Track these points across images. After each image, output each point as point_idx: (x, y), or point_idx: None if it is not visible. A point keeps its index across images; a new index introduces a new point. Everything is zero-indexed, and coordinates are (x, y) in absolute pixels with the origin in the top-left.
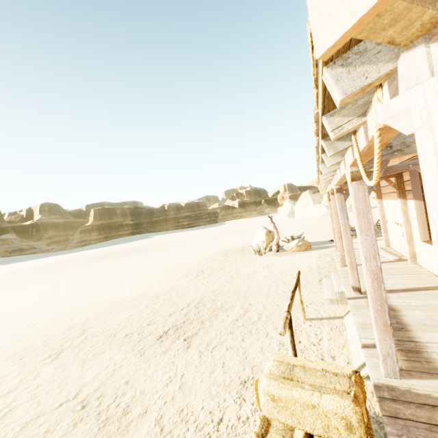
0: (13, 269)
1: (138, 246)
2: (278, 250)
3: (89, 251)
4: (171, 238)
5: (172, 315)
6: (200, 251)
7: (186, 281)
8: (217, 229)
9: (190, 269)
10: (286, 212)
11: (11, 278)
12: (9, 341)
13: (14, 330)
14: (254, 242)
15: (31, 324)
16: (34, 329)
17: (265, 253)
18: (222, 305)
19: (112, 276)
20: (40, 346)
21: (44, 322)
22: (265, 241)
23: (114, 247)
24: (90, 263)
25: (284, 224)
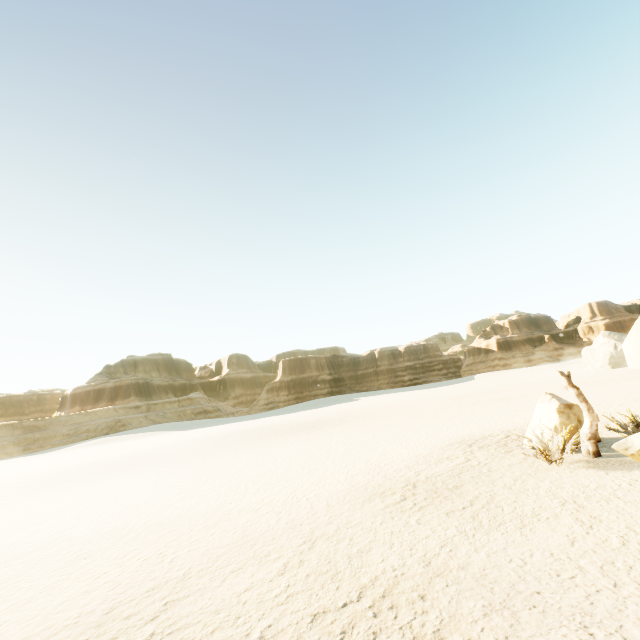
0: (188, 439)
1: (332, 415)
2: (597, 451)
3: (273, 418)
4: (382, 403)
5: (317, 620)
6: (421, 434)
7: (377, 510)
8: (460, 389)
9: (392, 478)
10: (602, 356)
11: (177, 452)
12: (80, 588)
13: (104, 562)
14: (530, 427)
15: (127, 554)
16: (121, 570)
17: (563, 456)
18: (440, 629)
19: (274, 470)
20: (93, 625)
21: (140, 557)
22: (558, 428)
23: (303, 414)
24: (262, 440)
25: (602, 382)
